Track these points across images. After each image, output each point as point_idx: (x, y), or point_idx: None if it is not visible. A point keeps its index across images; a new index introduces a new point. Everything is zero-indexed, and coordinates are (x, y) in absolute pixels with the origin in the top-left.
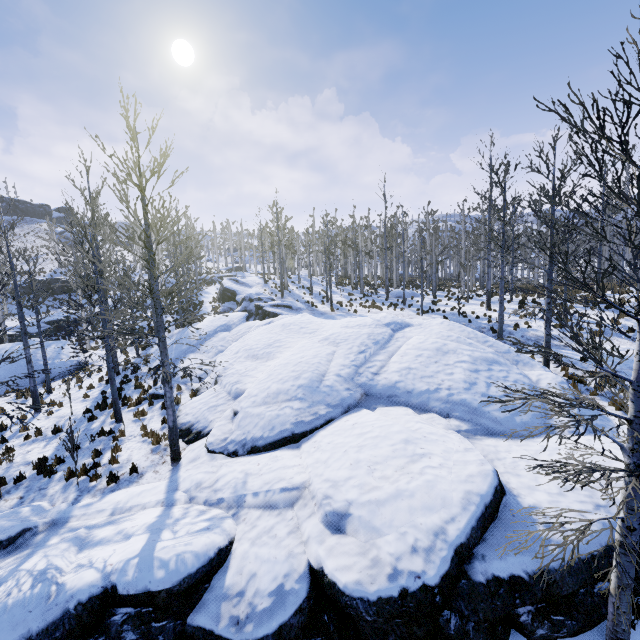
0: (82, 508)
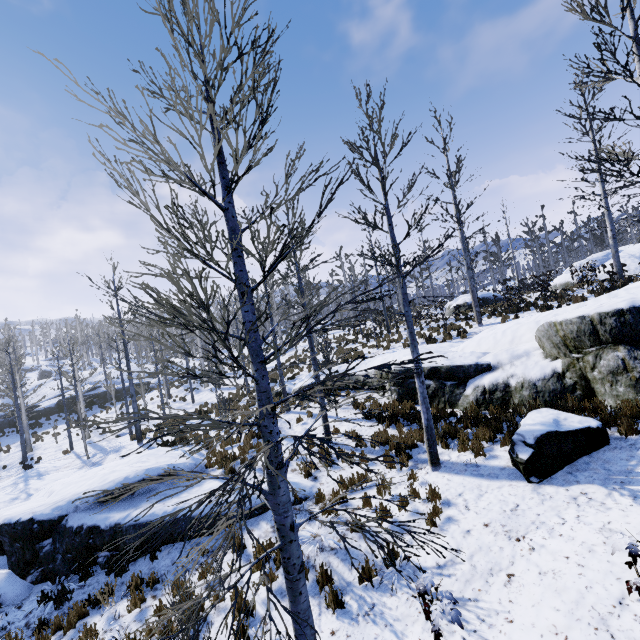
0: None
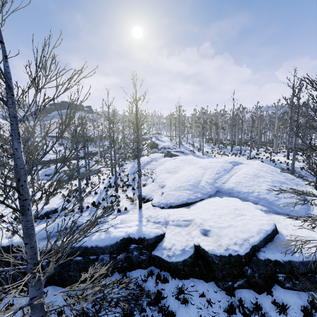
0: (110, 218)
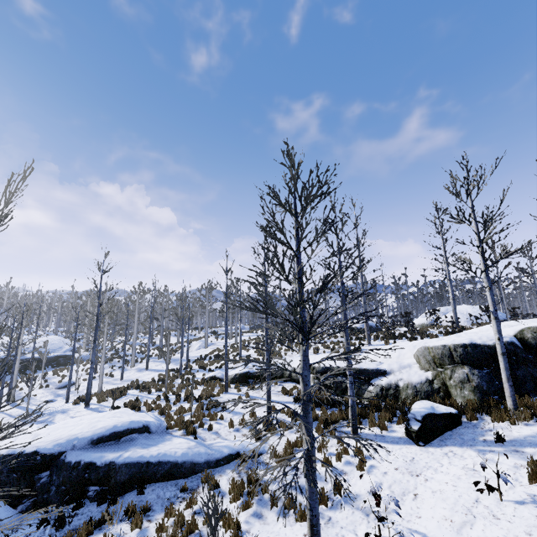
0: None
